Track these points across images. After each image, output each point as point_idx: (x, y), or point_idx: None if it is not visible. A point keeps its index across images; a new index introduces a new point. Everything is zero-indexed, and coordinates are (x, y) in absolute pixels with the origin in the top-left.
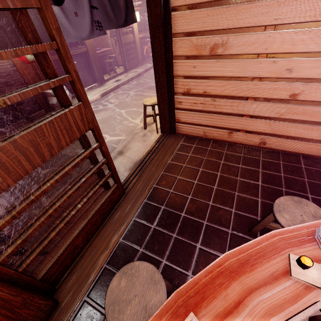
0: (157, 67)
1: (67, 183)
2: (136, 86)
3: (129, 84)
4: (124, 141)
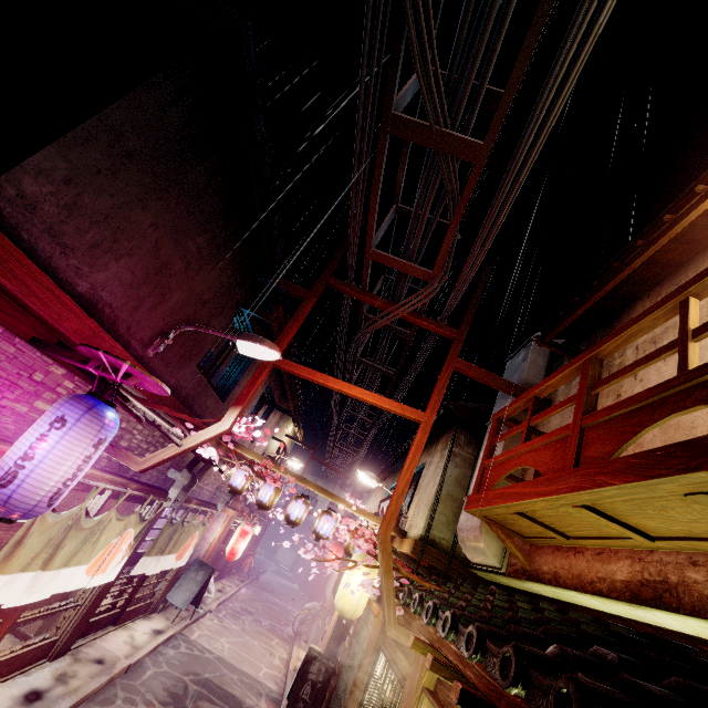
0: (338, 627)
1: (265, 696)
2: (243, 610)
3: (232, 603)
4: (289, 677)
